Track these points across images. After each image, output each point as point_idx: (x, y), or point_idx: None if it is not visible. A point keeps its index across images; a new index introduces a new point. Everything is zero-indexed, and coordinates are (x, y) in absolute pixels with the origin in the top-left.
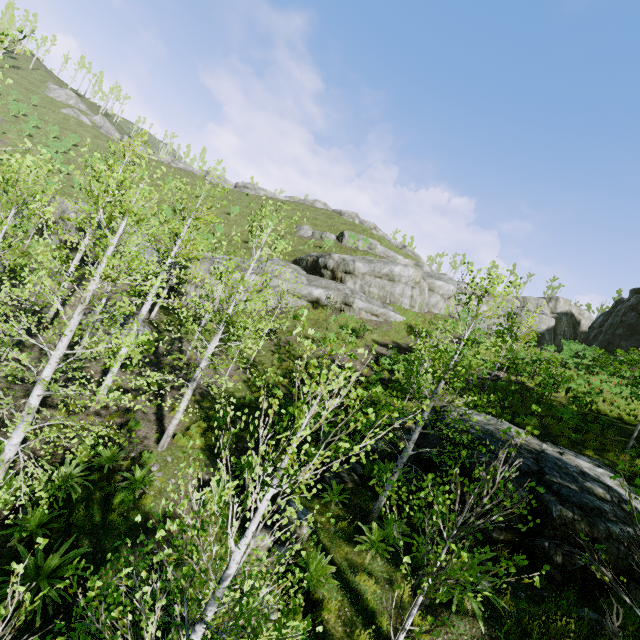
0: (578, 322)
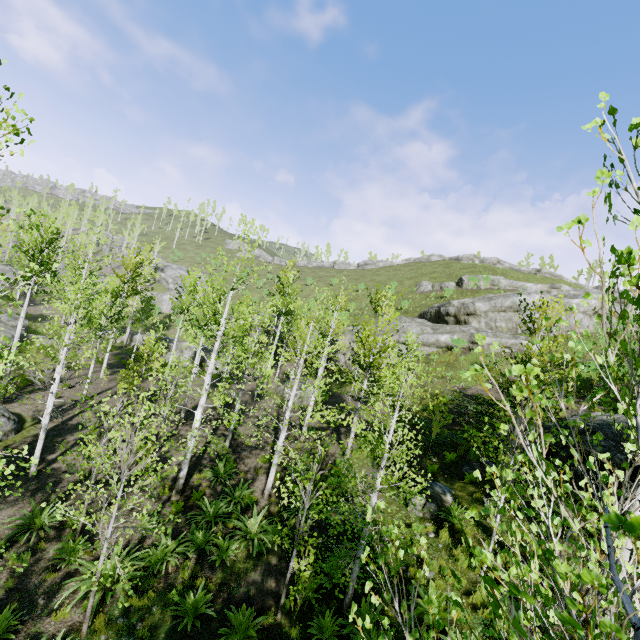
0: None
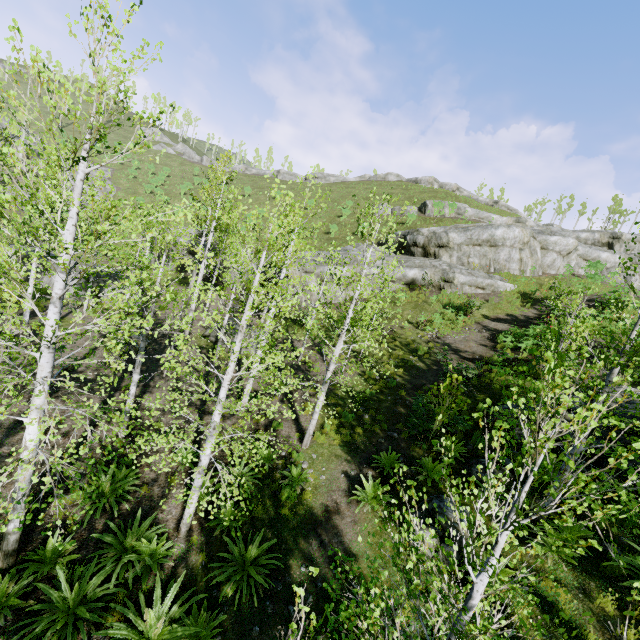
0: None
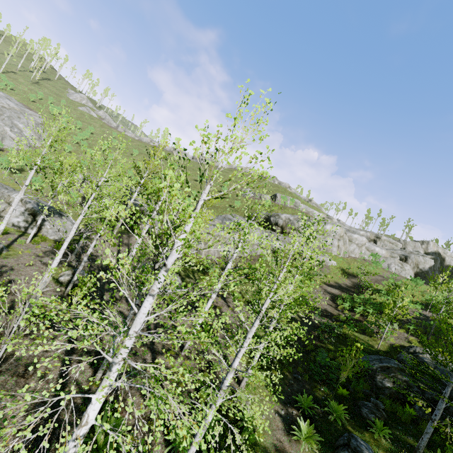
0: (443, 259)
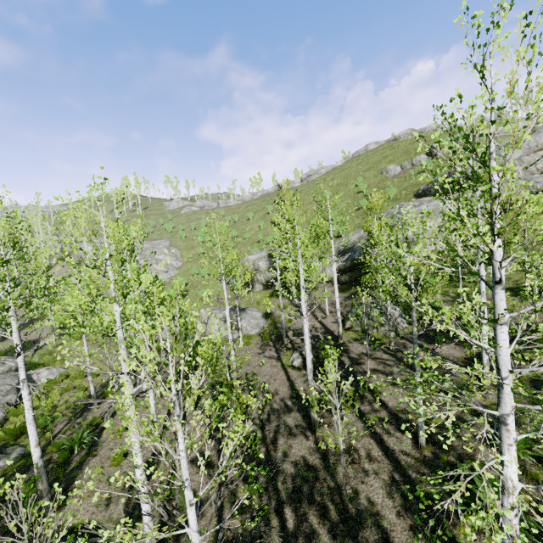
0: None
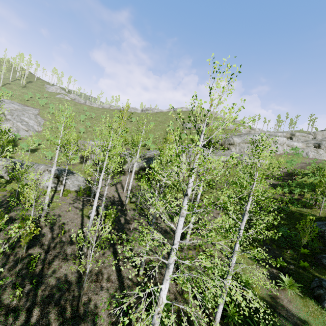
0: None
